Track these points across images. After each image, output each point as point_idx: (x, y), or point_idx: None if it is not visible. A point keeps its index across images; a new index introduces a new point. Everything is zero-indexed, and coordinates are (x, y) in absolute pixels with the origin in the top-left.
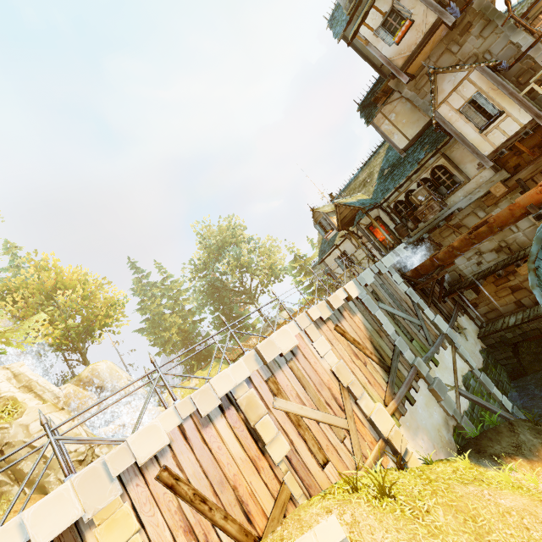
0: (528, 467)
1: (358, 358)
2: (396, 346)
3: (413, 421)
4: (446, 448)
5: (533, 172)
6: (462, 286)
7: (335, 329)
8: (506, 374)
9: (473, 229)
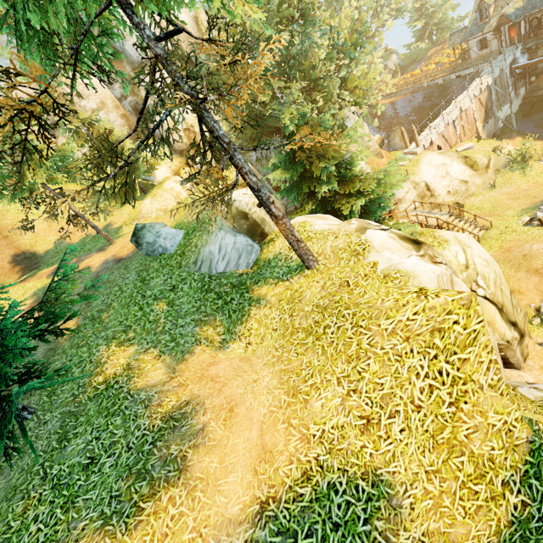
0: (508, 141)
1: (480, 110)
2: (492, 105)
3: (485, 129)
4: (489, 137)
5: None
6: (532, 75)
7: (478, 99)
8: (522, 115)
9: None
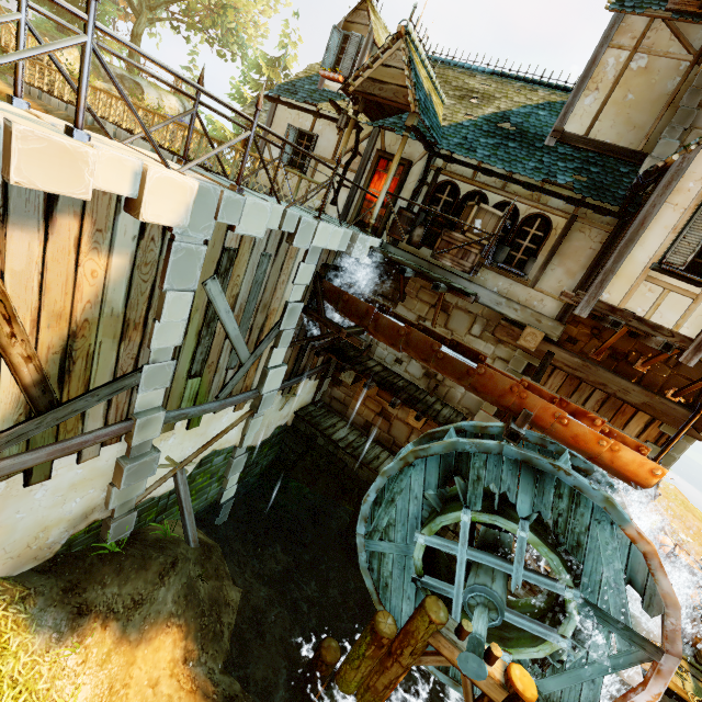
0: (107, 649)
1: None
2: (139, 374)
3: None
4: (25, 558)
5: (569, 366)
6: (355, 362)
7: None
8: (272, 458)
9: (453, 342)
